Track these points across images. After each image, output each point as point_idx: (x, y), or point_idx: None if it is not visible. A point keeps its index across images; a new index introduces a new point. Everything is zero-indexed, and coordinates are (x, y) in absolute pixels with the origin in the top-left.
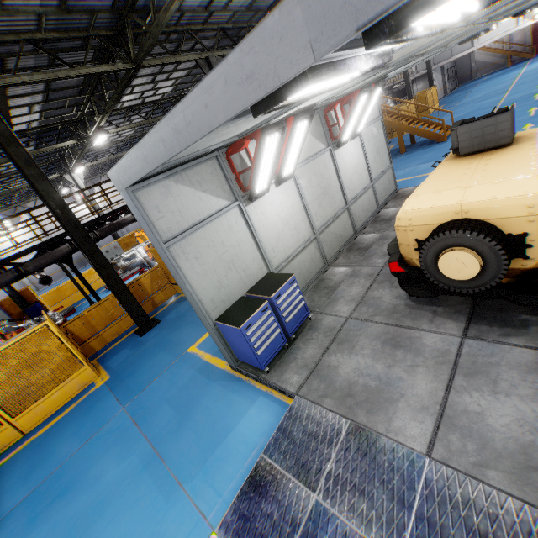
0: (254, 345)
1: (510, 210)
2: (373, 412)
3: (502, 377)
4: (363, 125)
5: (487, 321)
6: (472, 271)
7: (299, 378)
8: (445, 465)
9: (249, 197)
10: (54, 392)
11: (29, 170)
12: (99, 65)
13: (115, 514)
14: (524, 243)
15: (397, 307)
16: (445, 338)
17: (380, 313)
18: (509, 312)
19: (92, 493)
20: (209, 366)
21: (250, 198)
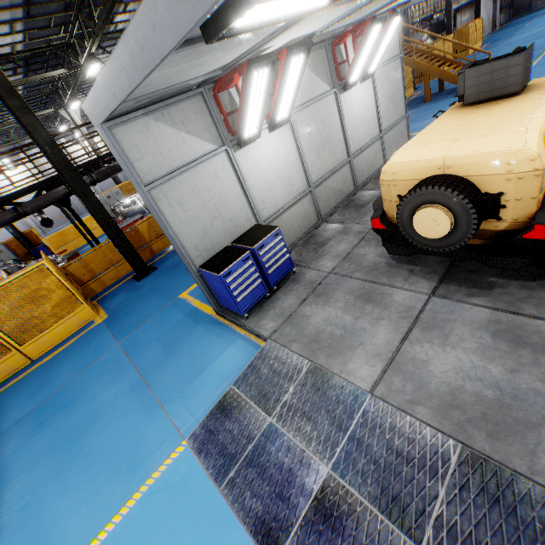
0: (233, 292)
1: (491, 167)
2: (333, 356)
3: (454, 332)
4: (377, 64)
5: (457, 282)
6: (443, 229)
7: (274, 325)
8: (382, 400)
9: (237, 142)
10: (56, 326)
11: (12, 100)
12: None
13: (106, 425)
14: (499, 203)
15: (377, 264)
16: (414, 295)
17: (360, 270)
18: (481, 274)
19: (88, 408)
20: (197, 310)
21: (239, 143)
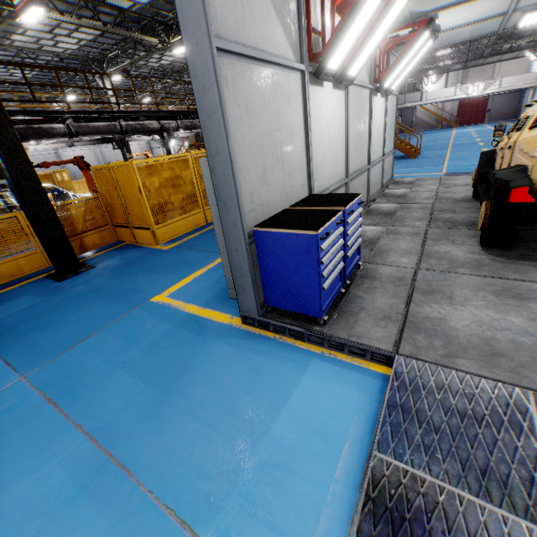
0: (323, 272)
1: None
2: None
3: None
4: (396, 84)
5: None
6: None
7: (387, 332)
8: None
9: (316, 70)
10: None
11: None
12: None
13: None
14: None
15: (480, 261)
16: None
17: (462, 266)
18: None
19: None
20: (198, 319)
21: (318, 72)
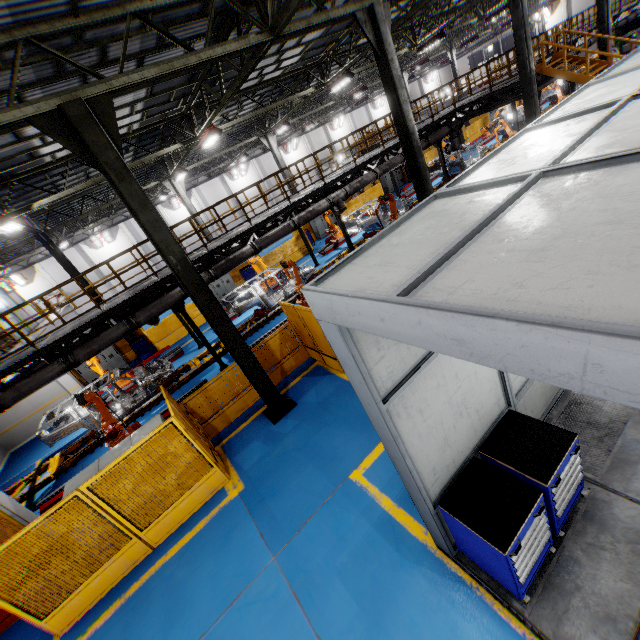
0: (517, 572)
1: None
2: None
3: None
4: None
5: None
6: None
7: None
8: None
9: None
10: (181, 500)
11: (143, 214)
12: (226, 42)
13: None
14: None
15: None
16: None
17: None
18: None
19: None
20: (394, 524)
21: None
